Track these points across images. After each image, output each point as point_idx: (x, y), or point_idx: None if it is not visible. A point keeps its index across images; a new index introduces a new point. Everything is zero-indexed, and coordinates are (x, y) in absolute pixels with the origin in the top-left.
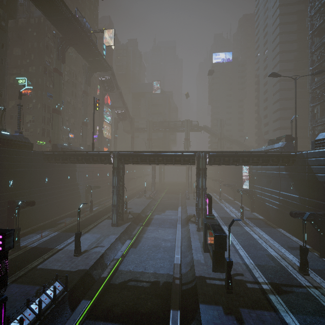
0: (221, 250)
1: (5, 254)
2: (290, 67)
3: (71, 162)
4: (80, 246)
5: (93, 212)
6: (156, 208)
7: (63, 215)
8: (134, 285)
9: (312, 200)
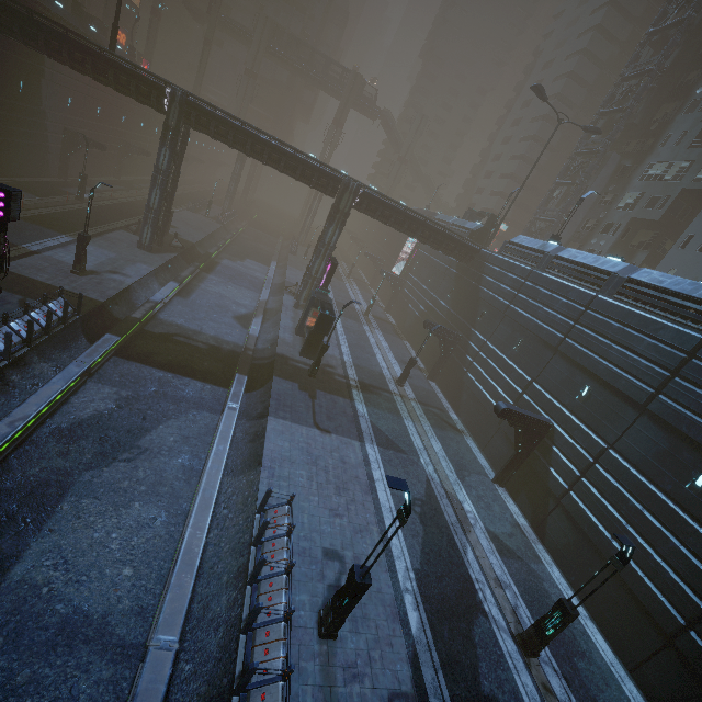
0: (322, 333)
1: (4, 225)
2: (589, 78)
3: (49, 55)
4: (85, 259)
5: (85, 202)
6: (227, 247)
7: (5, 180)
8: (184, 341)
9: (458, 317)
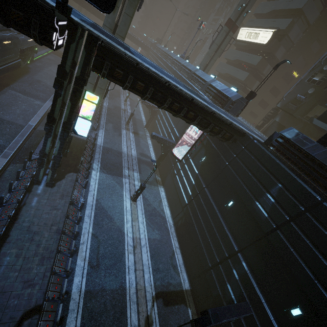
0: None
1: None
2: None
3: None
4: None
5: None
6: None
7: None
8: None
9: None
